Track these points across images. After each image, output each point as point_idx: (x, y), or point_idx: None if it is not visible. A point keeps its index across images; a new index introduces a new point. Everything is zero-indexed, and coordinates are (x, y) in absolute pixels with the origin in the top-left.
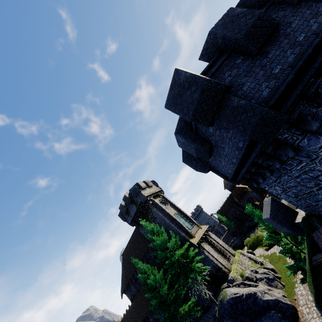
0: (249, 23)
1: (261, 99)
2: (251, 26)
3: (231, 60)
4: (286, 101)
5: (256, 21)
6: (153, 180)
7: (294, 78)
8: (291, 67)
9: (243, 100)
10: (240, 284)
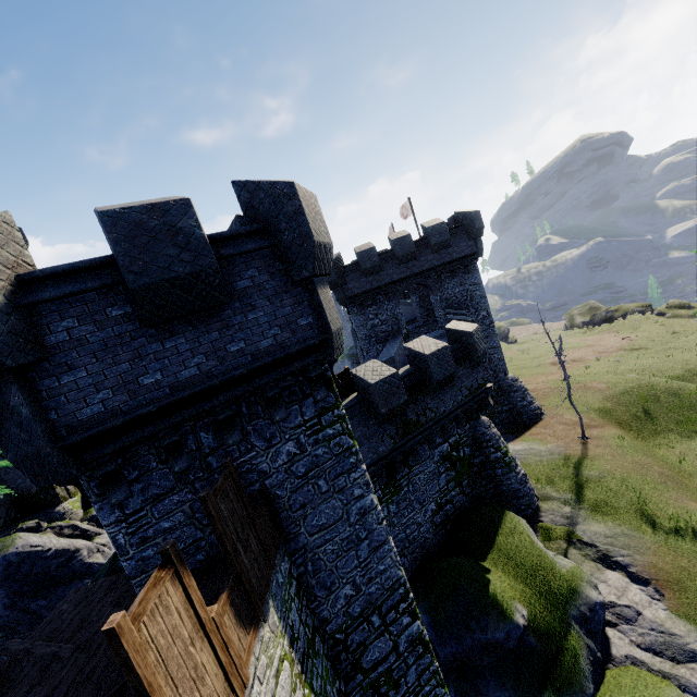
0: (174, 271)
1: (71, 419)
2: (171, 280)
3: (105, 298)
4: (113, 440)
5: (189, 277)
6: (20, 228)
7: (156, 412)
8: (172, 389)
9: (29, 409)
10: (67, 526)
